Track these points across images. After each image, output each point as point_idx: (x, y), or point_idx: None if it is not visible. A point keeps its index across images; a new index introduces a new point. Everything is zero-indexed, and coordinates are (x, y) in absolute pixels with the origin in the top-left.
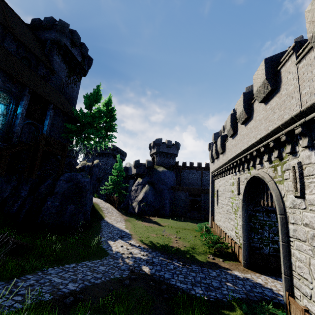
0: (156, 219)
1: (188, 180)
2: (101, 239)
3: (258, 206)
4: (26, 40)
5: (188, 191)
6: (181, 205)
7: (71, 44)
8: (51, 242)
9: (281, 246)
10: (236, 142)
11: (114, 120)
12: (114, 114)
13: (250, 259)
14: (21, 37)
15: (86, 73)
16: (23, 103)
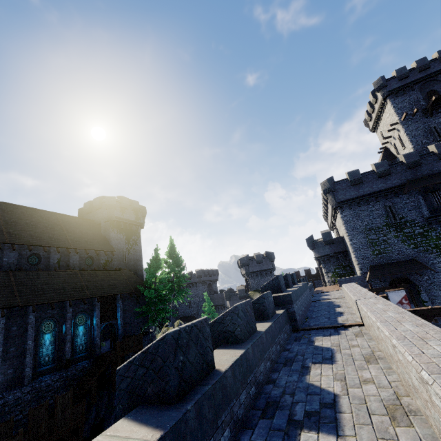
0: None
1: None
2: None
3: None
4: (84, 241)
5: None
6: None
7: (121, 211)
8: None
9: None
10: None
11: (184, 269)
12: (181, 262)
13: None
14: (80, 242)
15: (143, 225)
16: (96, 313)
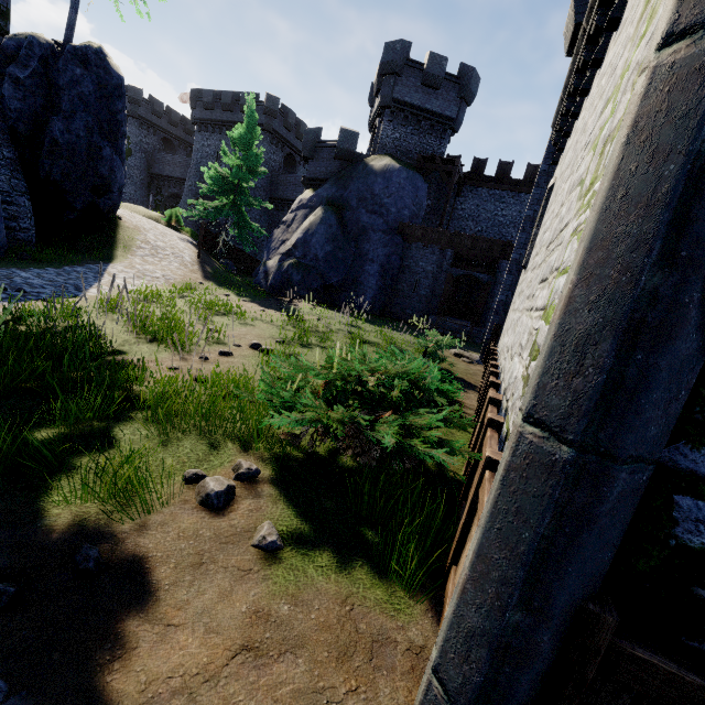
0: (301, 306)
1: (475, 226)
2: None
3: None
4: None
5: (453, 247)
6: (421, 290)
7: None
8: None
9: None
10: None
11: None
12: None
13: None
14: None
15: None
16: None
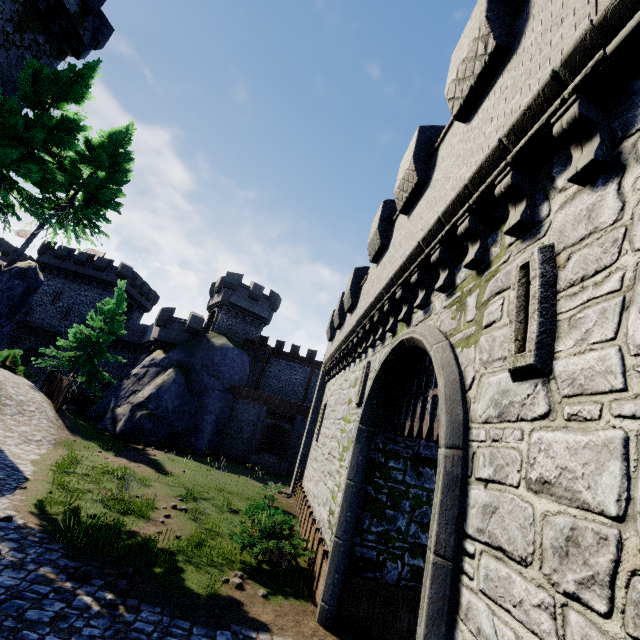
0: (159, 456)
1: (278, 383)
2: None
3: (399, 441)
4: None
5: (268, 404)
6: (244, 434)
7: None
8: None
9: (430, 573)
10: (381, 269)
11: (122, 182)
12: (126, 168)
13: (342, 598)
14: None
15: (83, 49)
16: None
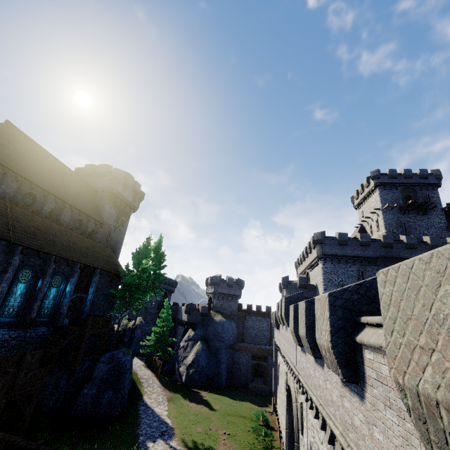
0: (207, 396)
1: (253, 331)
2: (139, 439)
3: None
4: (80, 202)
5: (251, 352)
6: (242, 371)
7: (124, 187)
8: (88, 447)
9: None
10: (282, 334)
11: (164, 267)
12: (164, 259)
13: None
14: (77, 201)
15: (136, 210)
16: (73, 280)
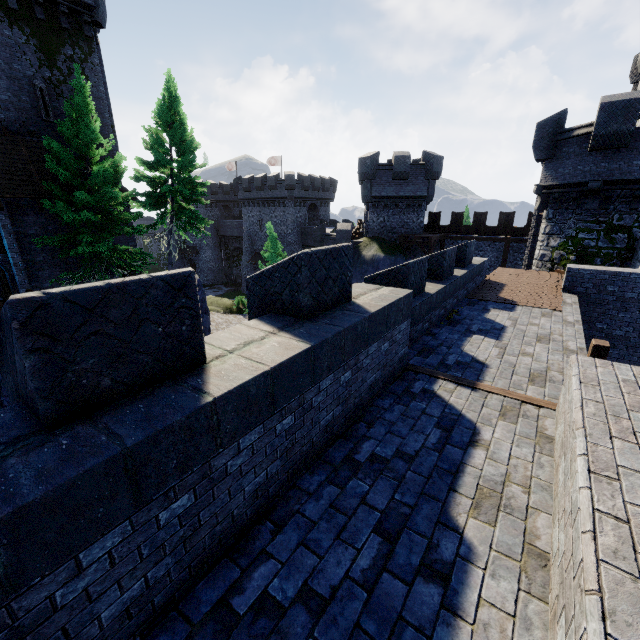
0: None
1: None
2: None
3: None
4: None
5: None
6: None
7: None
8: None
9: None
10: None
11: (191, 162)
12: (186, 141)
13: None
14: None
15: (95, 15)
16: None
